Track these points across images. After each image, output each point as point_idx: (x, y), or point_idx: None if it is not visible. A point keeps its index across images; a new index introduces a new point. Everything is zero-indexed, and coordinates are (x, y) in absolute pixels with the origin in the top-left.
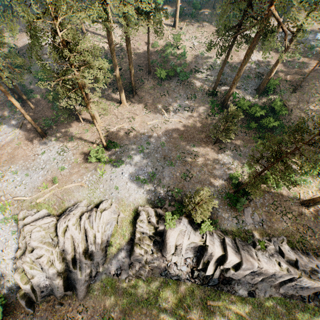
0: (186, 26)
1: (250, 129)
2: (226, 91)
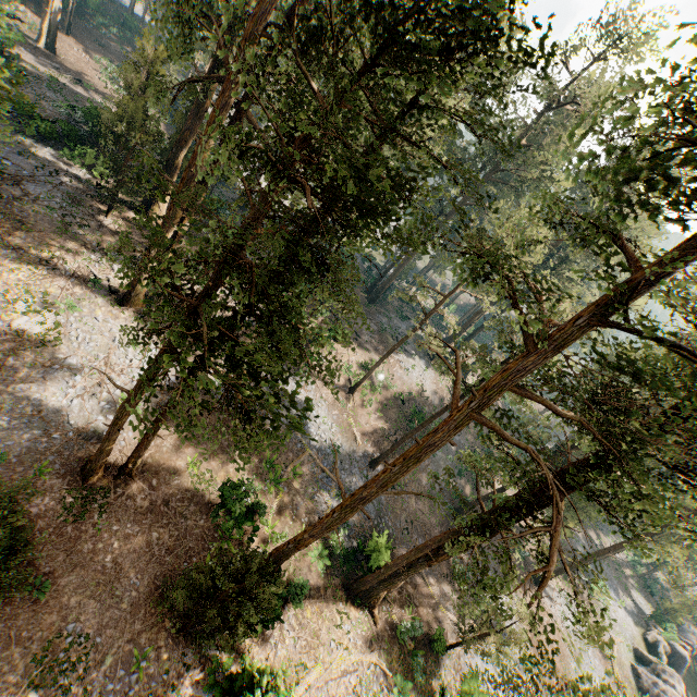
0: None
1: None
2: None
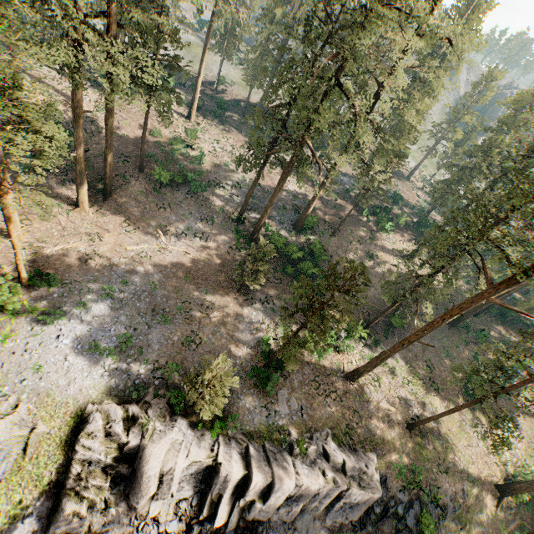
0: (206, 124)
1: (286, 275)
2: (257, 220)
